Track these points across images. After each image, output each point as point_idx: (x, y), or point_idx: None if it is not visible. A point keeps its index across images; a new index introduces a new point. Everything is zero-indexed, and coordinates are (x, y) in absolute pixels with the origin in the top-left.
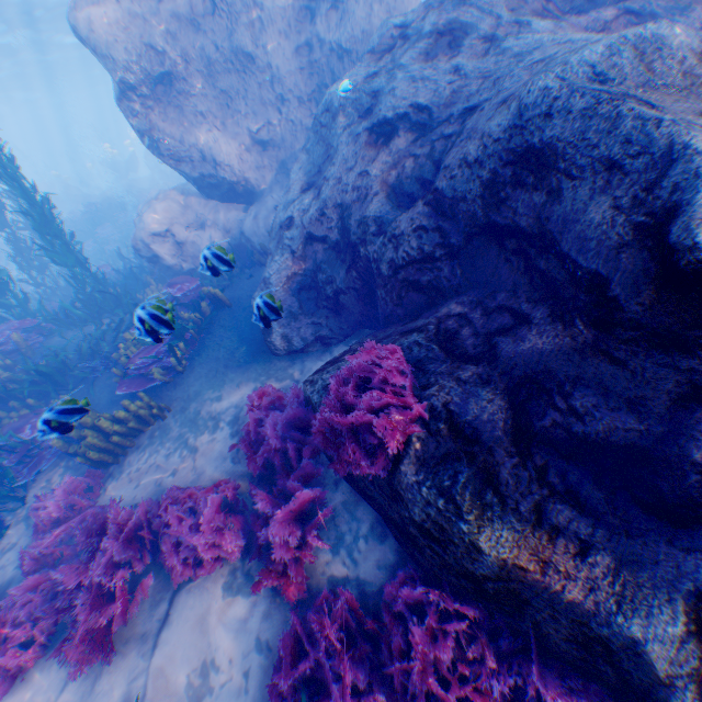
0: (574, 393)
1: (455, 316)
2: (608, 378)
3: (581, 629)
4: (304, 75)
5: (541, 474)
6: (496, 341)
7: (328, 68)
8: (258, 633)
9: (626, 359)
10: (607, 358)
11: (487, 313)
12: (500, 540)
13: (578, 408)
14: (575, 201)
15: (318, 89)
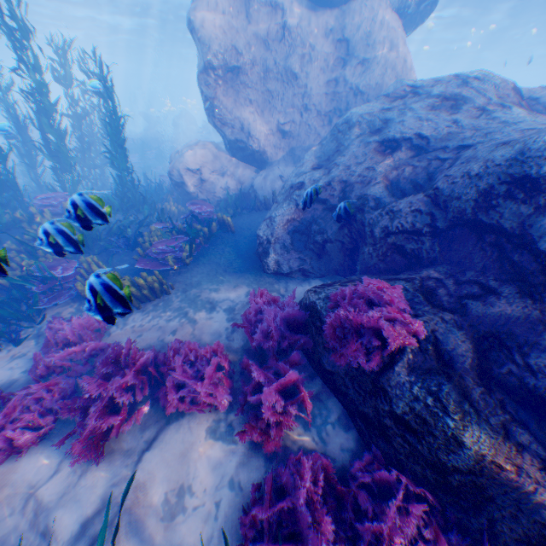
0: (529, 353)
1: (432, 278)
2: None
3: (541, 530)
4: (327, 98)
5: (502, 404)
6: (465, 302)
7: (344, 99)
8: (232, 474)
9: None
10: None
11: (457, 282)
12: (481, 440)
13: (532, 365)
14: None
15: (333, 110)
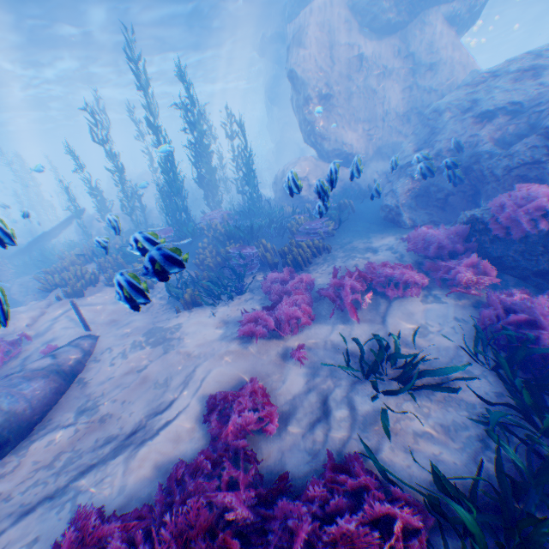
0: None
1: None
2: None
3: None
4: (402, 102)
5: None
6: None
7: (418, 99)
8: (452, 315)
9: None
10: None
11: None
12: None
13: None
14: None
15: (409, 110)
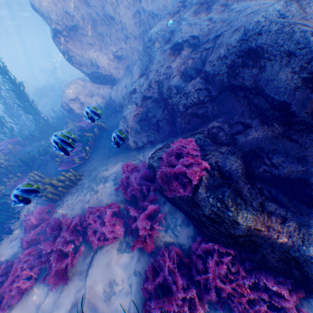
0: (272, 156)
1: (215, 127)
2: (288, 149)
3: (285, 254)
4: (136, 26)
5: (260, 191)
6: (235, 136)
7: (147, 23)
8: (134, 268)
9: (298, 139)
10: (288, 139)
11: (229, 125)
12: (247, 218)
13: (275, 163)
14: (272, 71)
15: (143, 32)
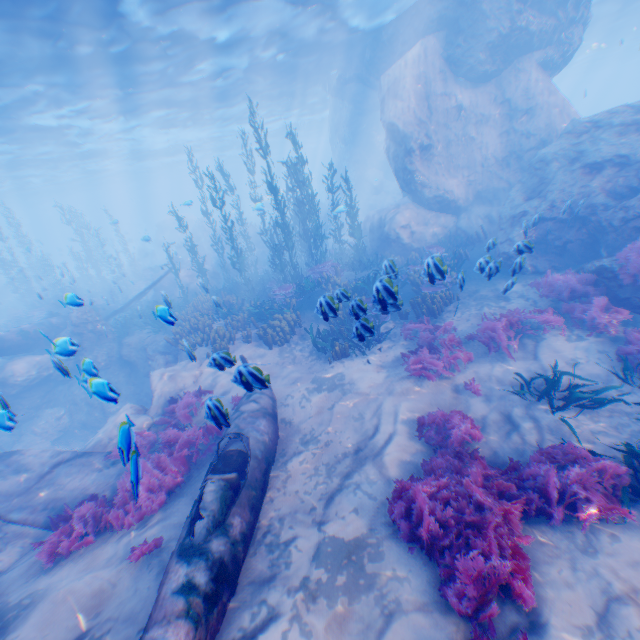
0: None
1: None
2: None
3: None
4: (500, 147)
5: None
6: None
7: (517, 144)
8: (595, 349)
9: None
10: None
11: None
12: None
13: None
14: None
15: (507, 154)
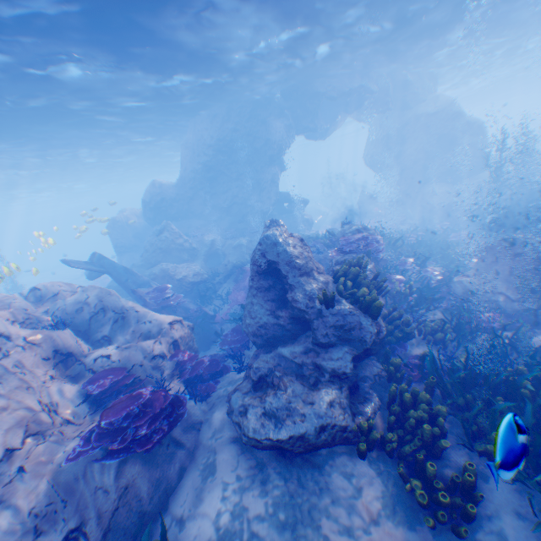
0: None
1: None
2: None
3: None
4: None
5: None
6: None
7: None
8: None
9: None
10: None
11: None
12: None
13: None
14: None
15: None
